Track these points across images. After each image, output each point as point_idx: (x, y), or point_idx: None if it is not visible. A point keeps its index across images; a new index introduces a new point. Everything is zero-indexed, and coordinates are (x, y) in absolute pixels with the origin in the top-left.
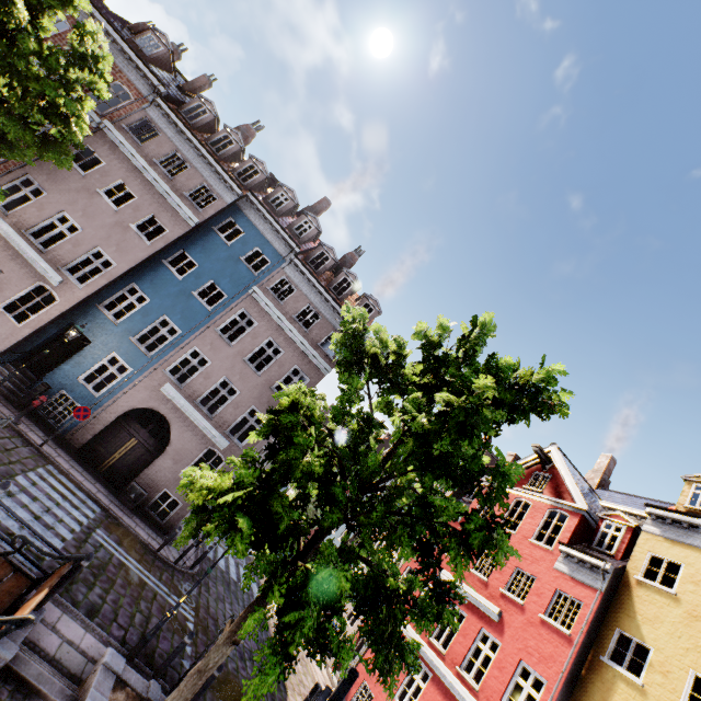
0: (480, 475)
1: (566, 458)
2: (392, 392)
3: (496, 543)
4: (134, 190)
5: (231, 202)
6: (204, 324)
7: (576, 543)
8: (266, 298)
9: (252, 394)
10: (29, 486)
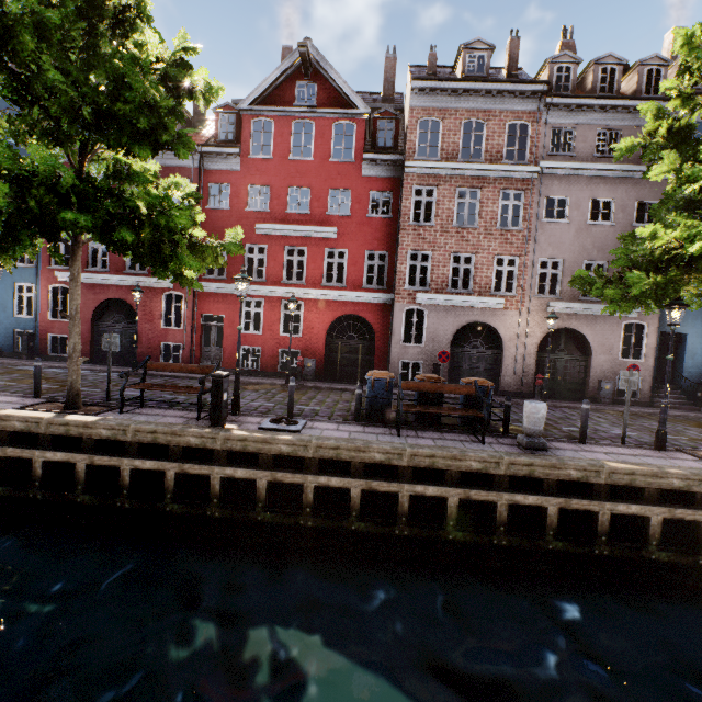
0: None
1: None
2: None
3: None
4: (605, 196)
5: None
6: None
7: None
8: None
9: None
10: None
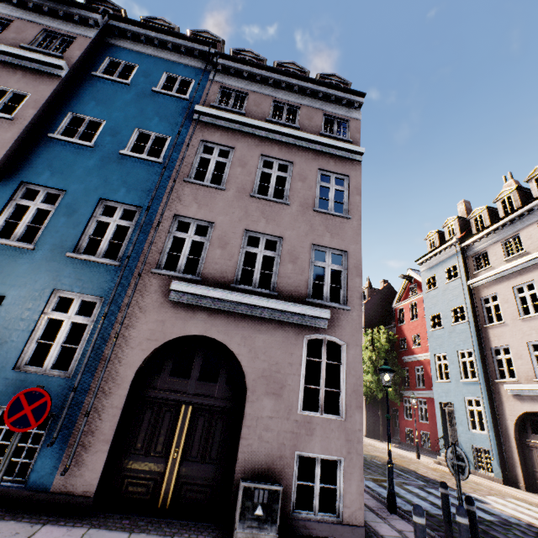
0: None
1: None
2: None
3: None
4: None
5: (94, 35)
6: (165, 183)
7: None
8: (220, 112)
9: (299, 232)
10: None
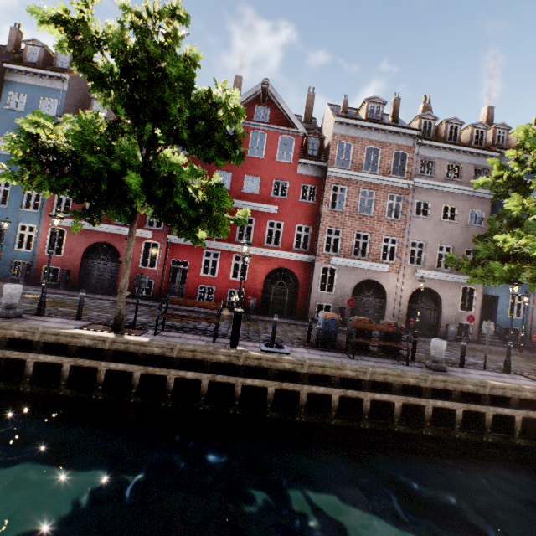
0: None
1: None
2: None
3: None
4: (451, 204)
5: None
6: None
7: None
8: None
9: None
10: None
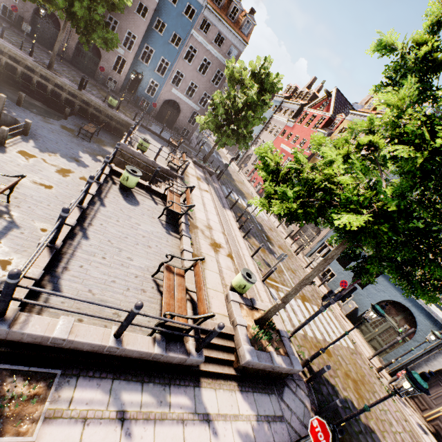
0: (257, 109)
1: (340, 93)
2: (244, 87)
3: (257, 122)
4: None
5: None
6: (177, 57)
7: (325, 128)
8: (199, 35)
9: (203, 86)
10: (155, 128)
